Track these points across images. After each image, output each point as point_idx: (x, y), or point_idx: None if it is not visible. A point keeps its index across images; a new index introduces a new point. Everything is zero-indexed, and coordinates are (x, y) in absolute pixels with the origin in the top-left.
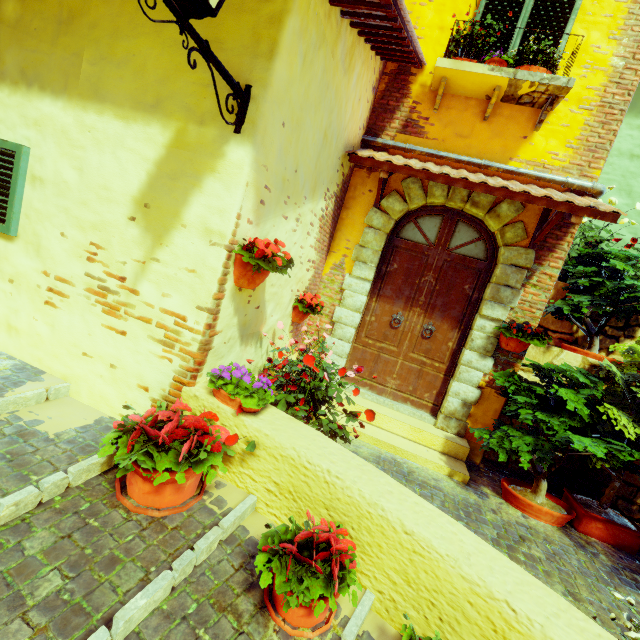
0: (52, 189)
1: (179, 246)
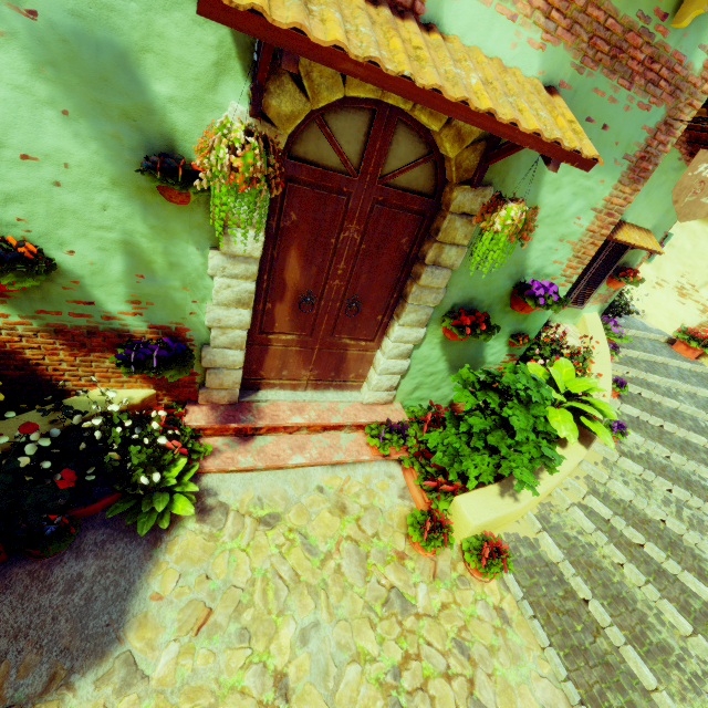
0: (676, 250)
1: None
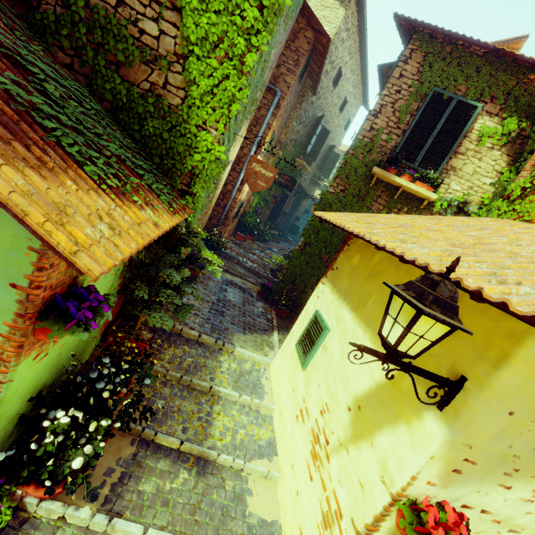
0: (327, 357)
1: (363, 456)
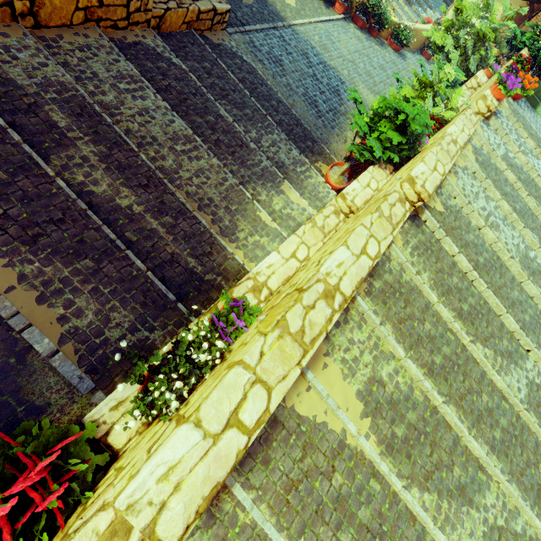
0: None
1: None
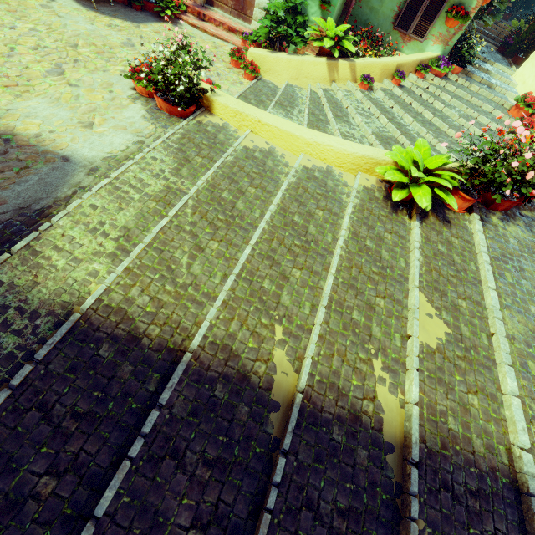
0: None
1: None
